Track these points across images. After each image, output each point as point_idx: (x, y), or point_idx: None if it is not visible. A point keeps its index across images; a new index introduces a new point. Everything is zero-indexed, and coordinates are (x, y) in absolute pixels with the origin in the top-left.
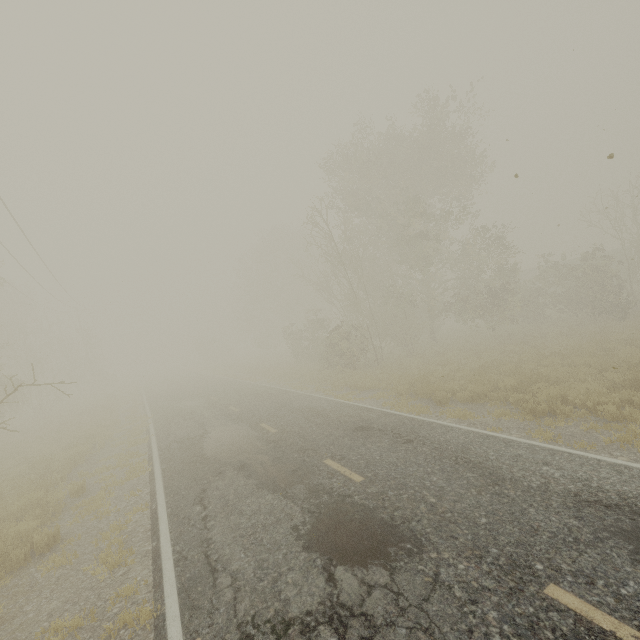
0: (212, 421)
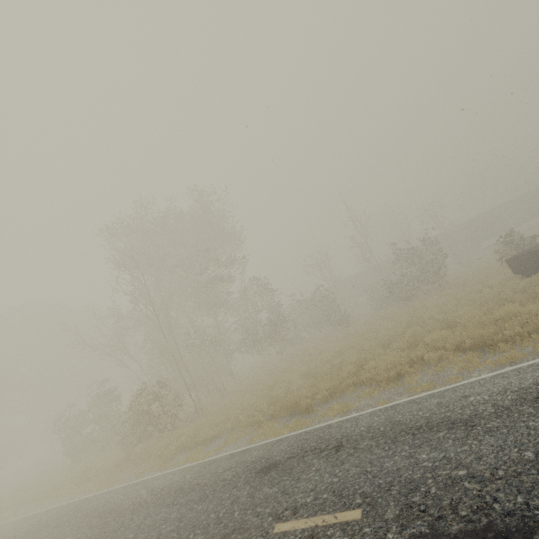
0: None
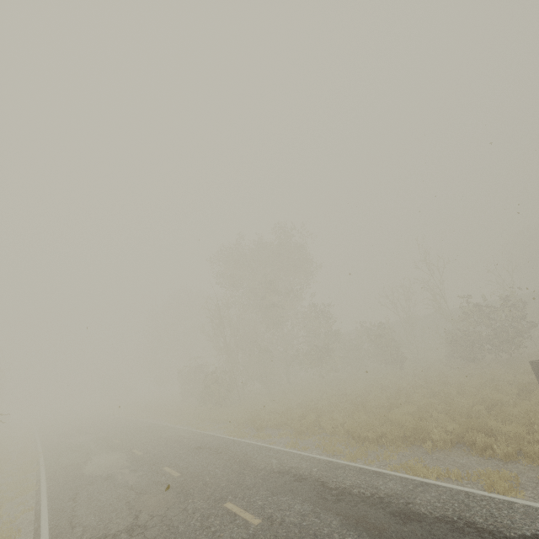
0: (96, 451)
